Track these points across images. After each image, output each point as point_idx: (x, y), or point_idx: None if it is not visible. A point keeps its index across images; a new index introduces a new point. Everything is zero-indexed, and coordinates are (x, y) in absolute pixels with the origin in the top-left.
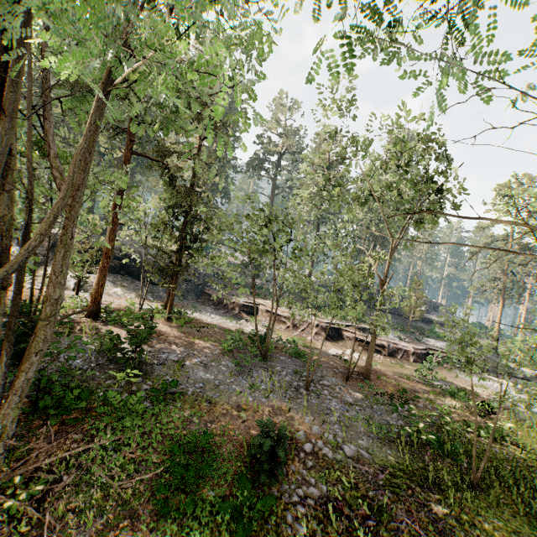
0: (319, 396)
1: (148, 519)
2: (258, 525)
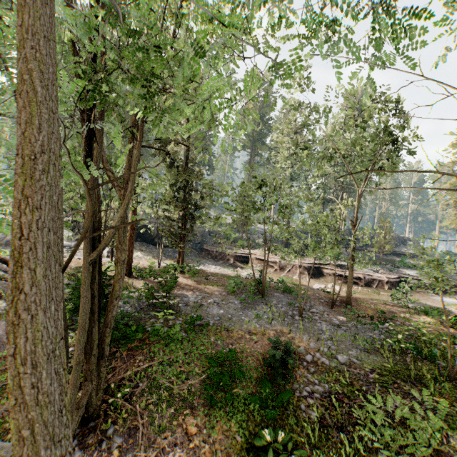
0: (311, 321)
1: (202, 409)
2: (280, 412)
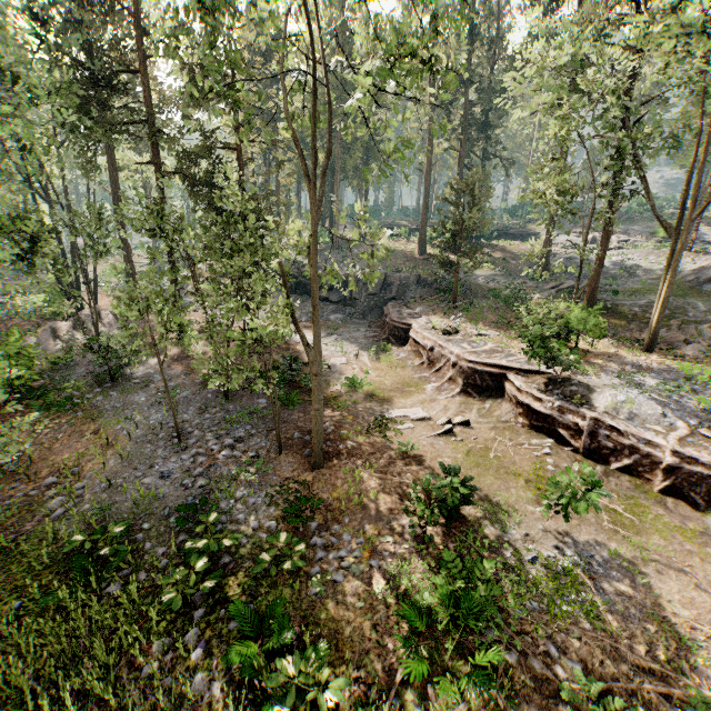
0: (181, 451)
1: None
2: None
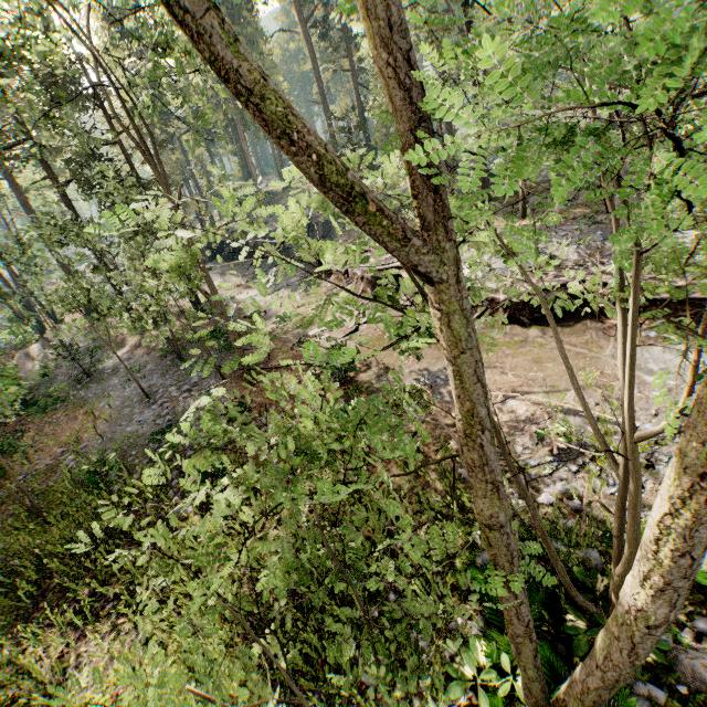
0: (152, 405)
1: None
2: None
